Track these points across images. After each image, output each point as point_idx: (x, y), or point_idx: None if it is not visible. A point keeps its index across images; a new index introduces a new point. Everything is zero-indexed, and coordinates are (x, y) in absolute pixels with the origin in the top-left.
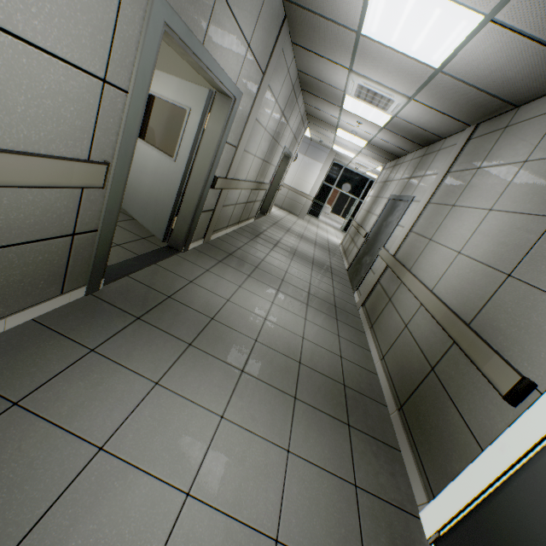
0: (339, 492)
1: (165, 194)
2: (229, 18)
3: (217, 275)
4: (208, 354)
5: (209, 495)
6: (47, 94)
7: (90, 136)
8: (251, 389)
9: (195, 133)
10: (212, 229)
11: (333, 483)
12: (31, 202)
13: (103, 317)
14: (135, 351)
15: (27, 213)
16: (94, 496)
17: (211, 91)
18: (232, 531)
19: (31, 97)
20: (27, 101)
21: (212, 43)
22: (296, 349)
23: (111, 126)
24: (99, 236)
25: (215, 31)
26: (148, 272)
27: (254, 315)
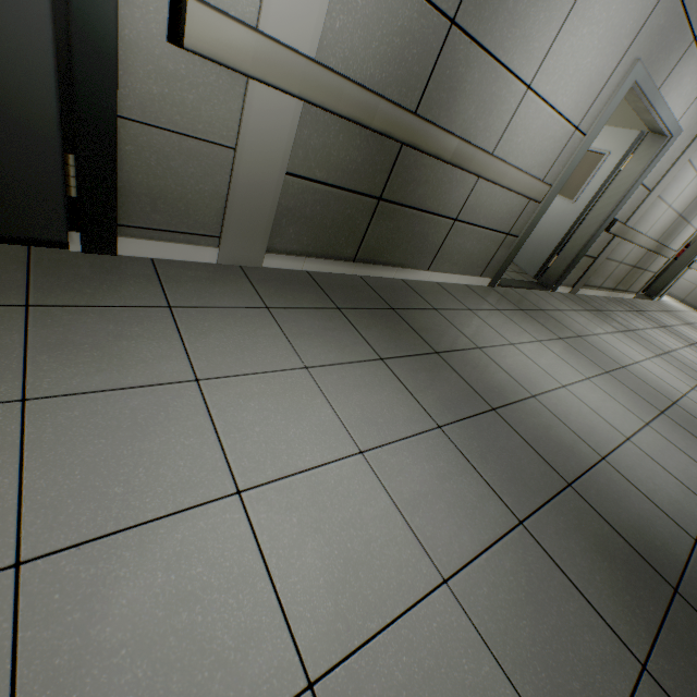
0: (696, 469)
1: (550, 235)
2: (695, 61)
3: (583, 317)
4: (575, 350)
5: (577, 395)
6: (547, 138)
7: (550, 166)
8: (614, 383)
9: (608, 175)
10: (584, 281)
11: (691, 462)
12: (506, 204)
13: (499, 300)
14: (522, 322)
15: (501, 211)
16: (512, 355)
17: (641, 133)
18: (593, 414)
19: (540, 141)
20: (538, 143)
21: (667, 88)
22: (671, 395)
23: (563, 160)
24: (517, 241)
25: (674, 76)
26: (523, 292)
27: (623, 354)
